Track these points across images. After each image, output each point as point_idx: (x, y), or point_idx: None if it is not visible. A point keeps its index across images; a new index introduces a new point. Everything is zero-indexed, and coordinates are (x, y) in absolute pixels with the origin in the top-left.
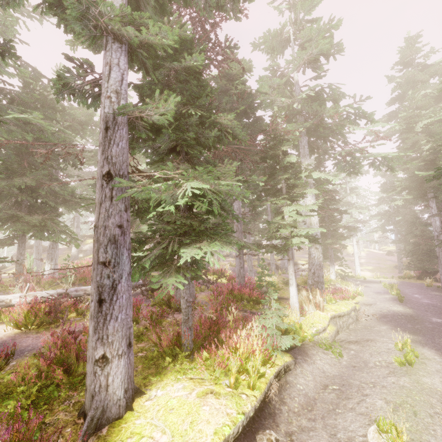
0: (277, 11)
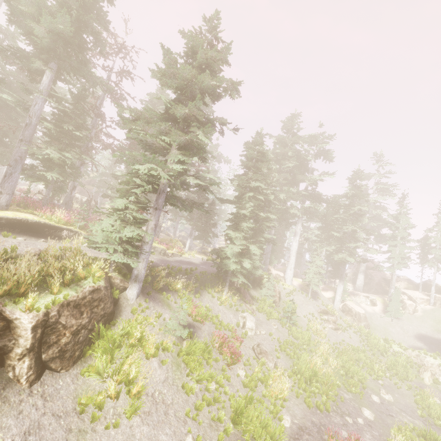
0: None
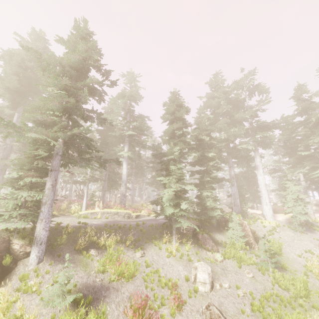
0: (126, 83)
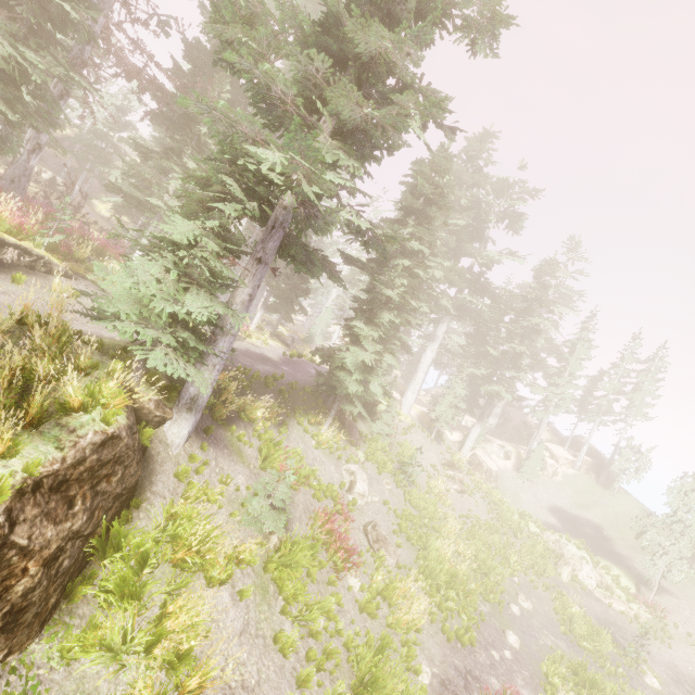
0: None
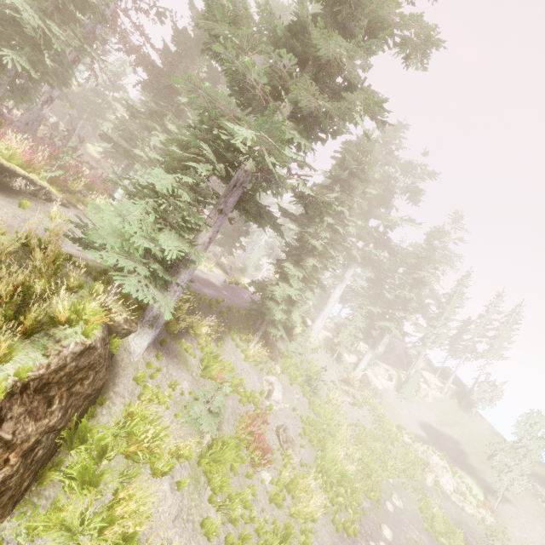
0: None
